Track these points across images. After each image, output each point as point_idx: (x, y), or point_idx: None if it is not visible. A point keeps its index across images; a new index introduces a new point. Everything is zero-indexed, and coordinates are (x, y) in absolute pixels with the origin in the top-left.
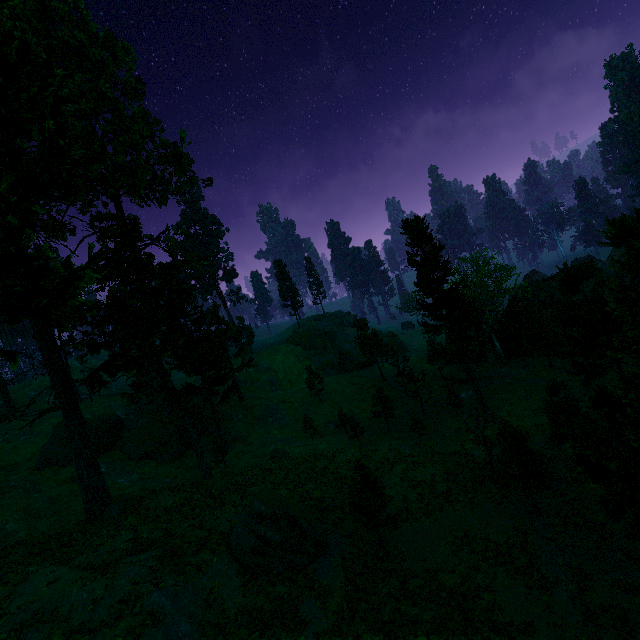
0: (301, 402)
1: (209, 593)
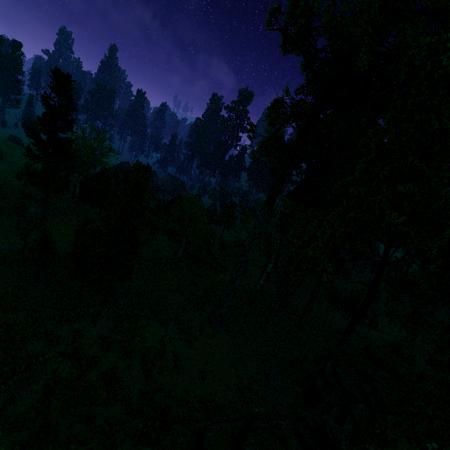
0: None
1: None
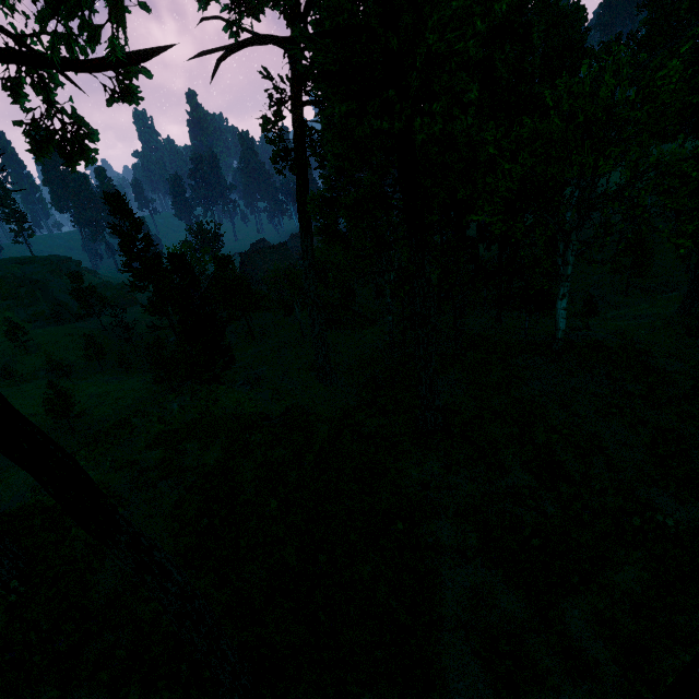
0: (1, 355)
1: None
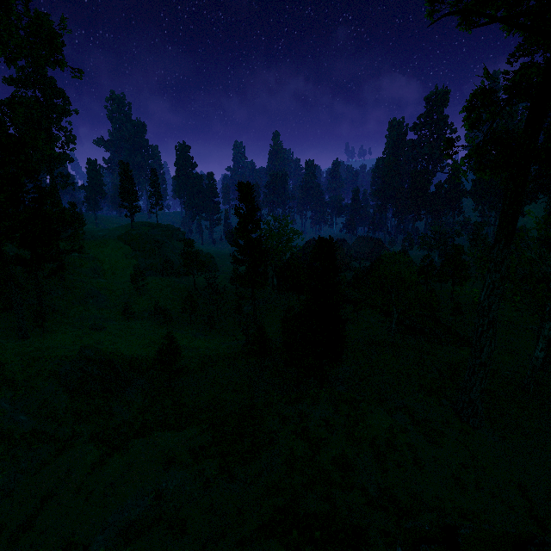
0: (123, 292)
1: (42, 402)
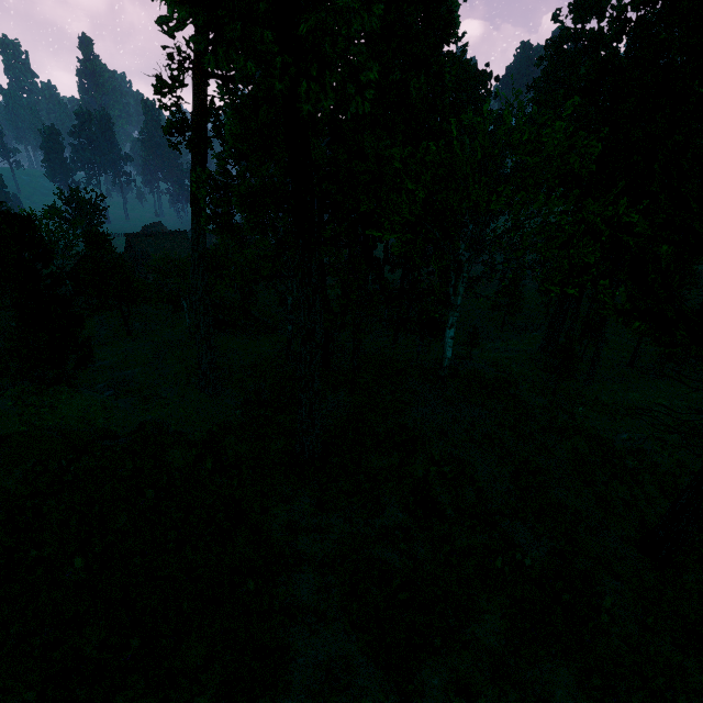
0: None
1: None
